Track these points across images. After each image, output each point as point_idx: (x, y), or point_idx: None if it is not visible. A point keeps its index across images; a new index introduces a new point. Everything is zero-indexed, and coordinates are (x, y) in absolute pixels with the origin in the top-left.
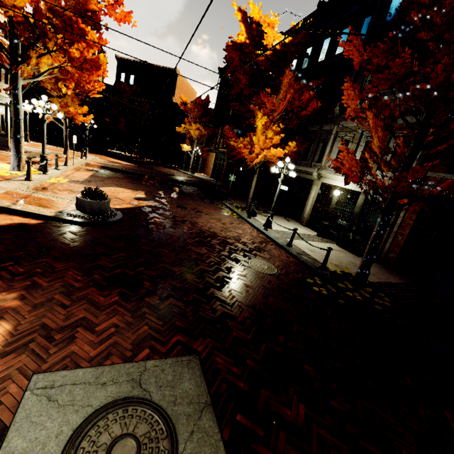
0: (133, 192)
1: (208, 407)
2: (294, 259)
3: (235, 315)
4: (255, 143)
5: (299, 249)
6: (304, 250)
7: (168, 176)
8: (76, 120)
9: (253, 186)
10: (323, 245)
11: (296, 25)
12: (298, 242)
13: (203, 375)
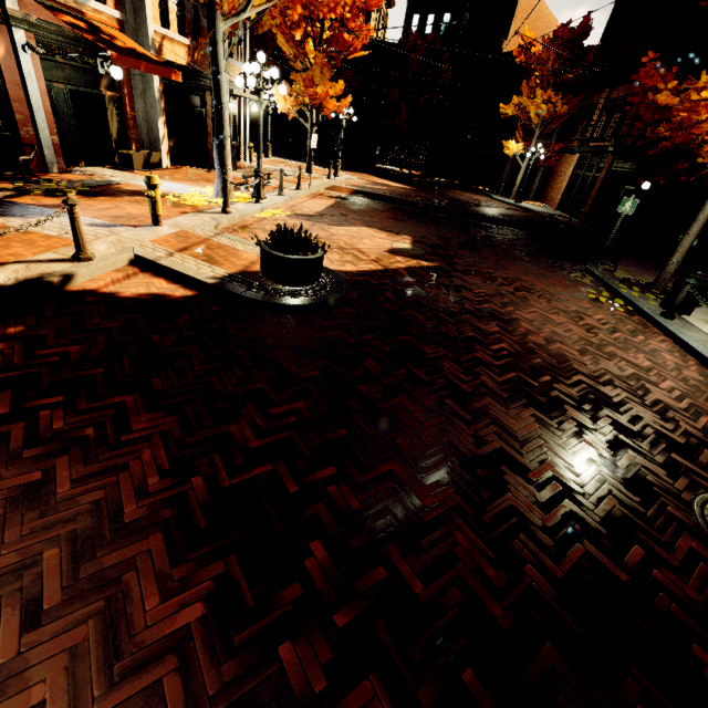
0: (390, 238)
1: None
2: None
3: None
4: None
5: None
6: None
7: (467, 208)
8: (325, 109)
9: (696, 227)
10: None
11: None
12: None
13: None
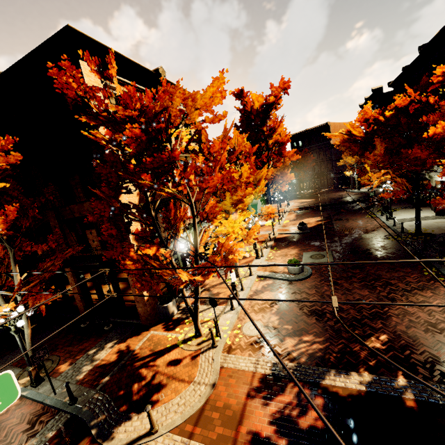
0: (315, 218)
1: (331, 255)
2: (392, 231)
3: (345, 246)
4: (372, 176)
5: (400, 226)
6: (404, 226)
7: (336, 201)
8: (282, 190)
9: None
10: (428, 221)
11: (395, 79)
12: (405, 223)
13: (331, 252)
